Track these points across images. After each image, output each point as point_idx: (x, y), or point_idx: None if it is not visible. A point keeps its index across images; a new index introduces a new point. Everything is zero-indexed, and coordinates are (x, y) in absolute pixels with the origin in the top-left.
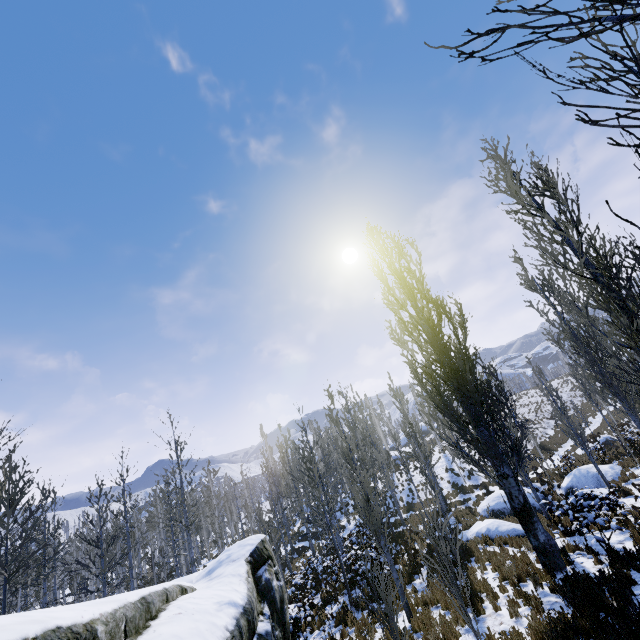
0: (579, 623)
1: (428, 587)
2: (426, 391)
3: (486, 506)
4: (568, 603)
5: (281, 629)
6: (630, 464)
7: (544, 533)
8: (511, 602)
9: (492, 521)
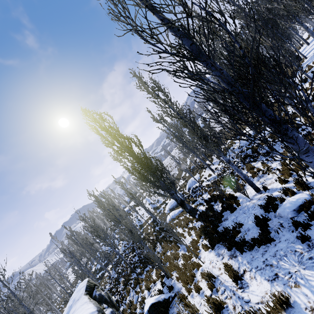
0: (206, 224)
1: (162, 248)
2: (136, 176)
3: (168, 209)
4: (201, 222)
5: (114, 308)
6: (201, 172)
7: (189, 206)
8: (188, 232)
9: (172, 212)
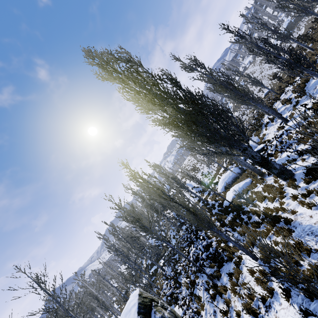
0: None
1: (240, 235)
2: (182, 129)
3: (221, 187)
4: None
5: None
6: (259, 133)
7: (277, 164)
8: (300, 203)
9: (234, 187)
